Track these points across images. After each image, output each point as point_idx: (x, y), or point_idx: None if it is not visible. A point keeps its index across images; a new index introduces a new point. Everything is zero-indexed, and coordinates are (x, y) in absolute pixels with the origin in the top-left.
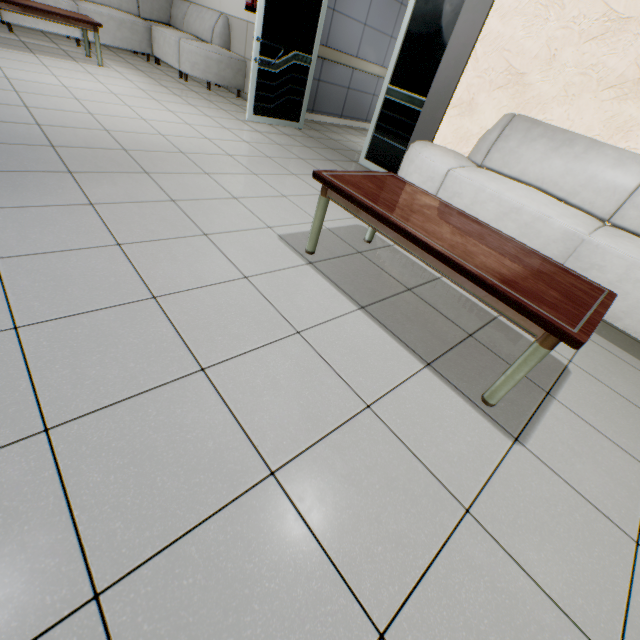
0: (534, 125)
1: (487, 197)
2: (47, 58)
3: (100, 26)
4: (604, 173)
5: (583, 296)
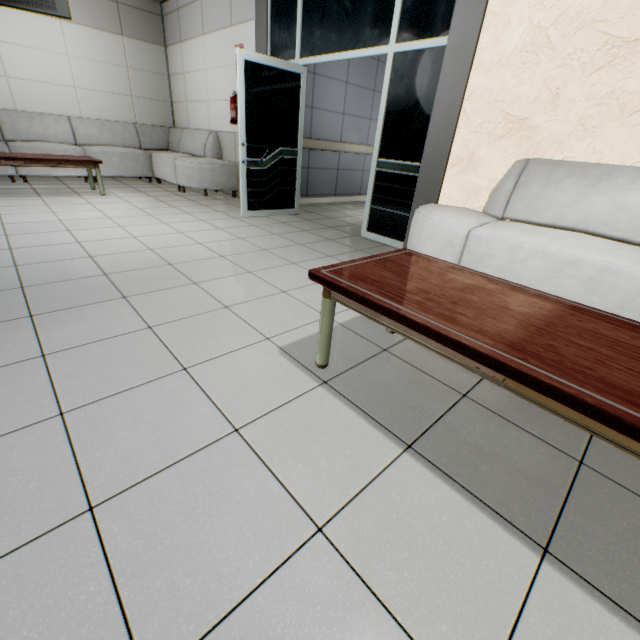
0: (555, 166)
1: (527, 253)
2: (52, 198)
3: (100, 162)
4: None
5: None
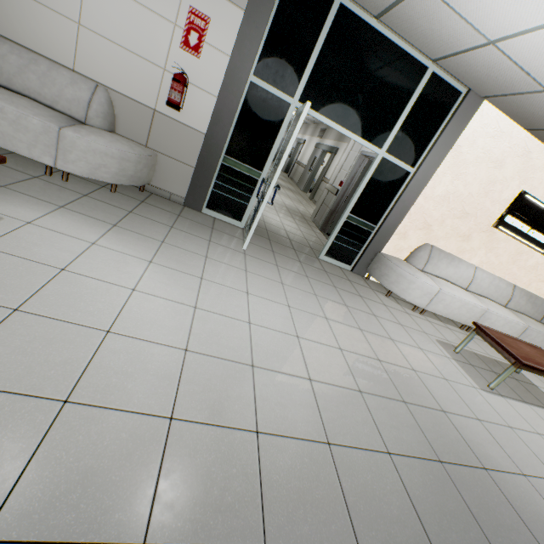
0: (440, 252)
1: (456, 300)
2: None
3: (2, 160)
4: (465, 272)
5: None
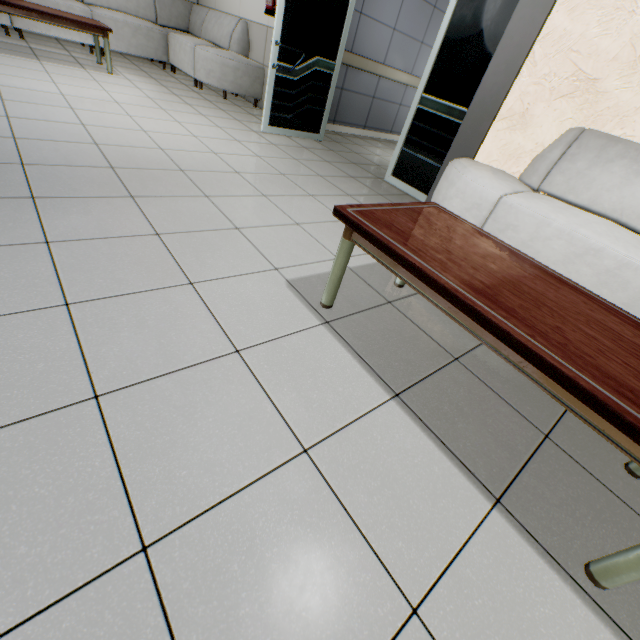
0: (611, 142)
1: (553, 233)
2: (52, 65)
3: (110, 31)
4: None
5: None
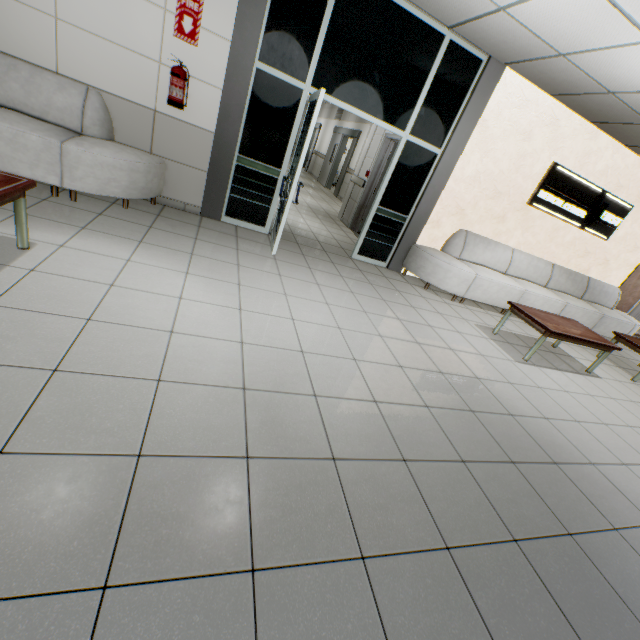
0: (476, 237)
1: (494, 284)
2: None
3: (33, 184)
4: (502, 255)
5: (588, 329)
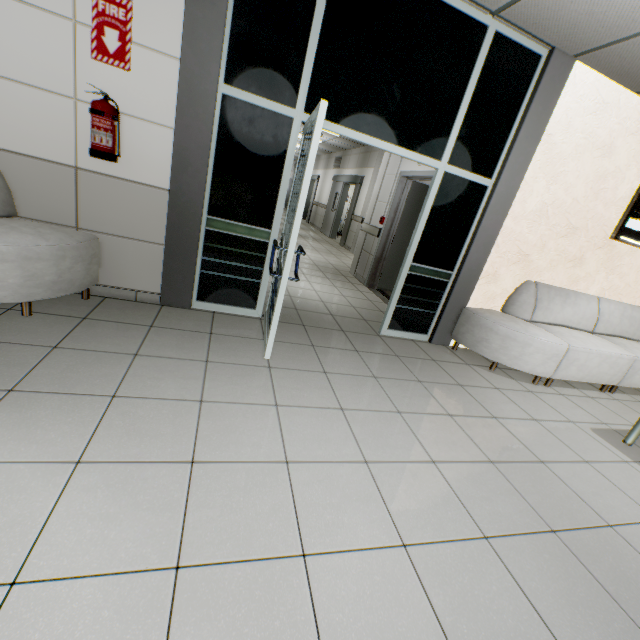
0: (549, 288)
1: (594, 355)
2: None
3: None
4: (586, 309)
5: None
